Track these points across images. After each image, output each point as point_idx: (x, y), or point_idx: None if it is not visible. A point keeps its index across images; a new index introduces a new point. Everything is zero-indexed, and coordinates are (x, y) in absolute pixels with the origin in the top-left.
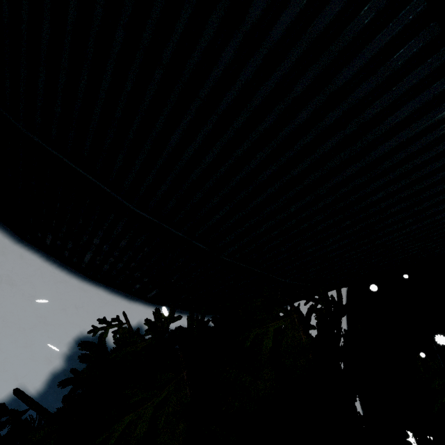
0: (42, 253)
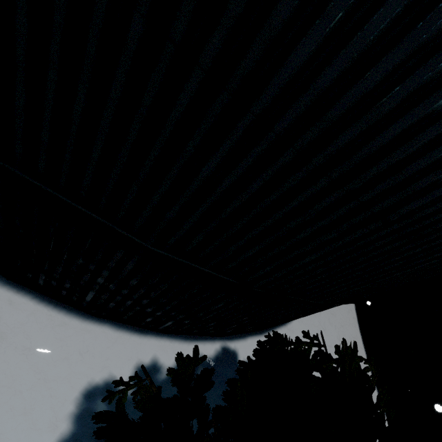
0: (34, 293)
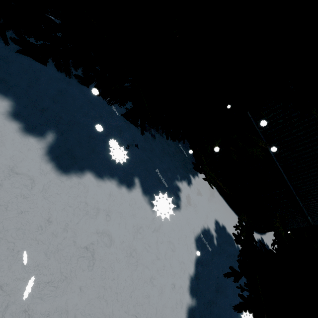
0: (234, 211)
